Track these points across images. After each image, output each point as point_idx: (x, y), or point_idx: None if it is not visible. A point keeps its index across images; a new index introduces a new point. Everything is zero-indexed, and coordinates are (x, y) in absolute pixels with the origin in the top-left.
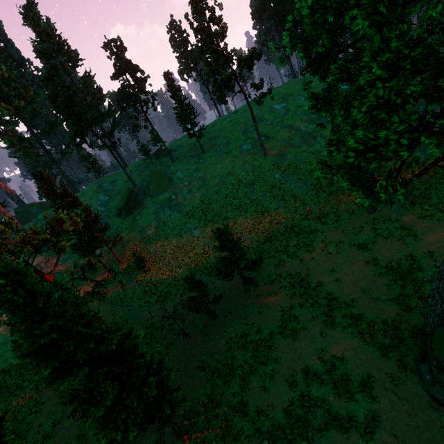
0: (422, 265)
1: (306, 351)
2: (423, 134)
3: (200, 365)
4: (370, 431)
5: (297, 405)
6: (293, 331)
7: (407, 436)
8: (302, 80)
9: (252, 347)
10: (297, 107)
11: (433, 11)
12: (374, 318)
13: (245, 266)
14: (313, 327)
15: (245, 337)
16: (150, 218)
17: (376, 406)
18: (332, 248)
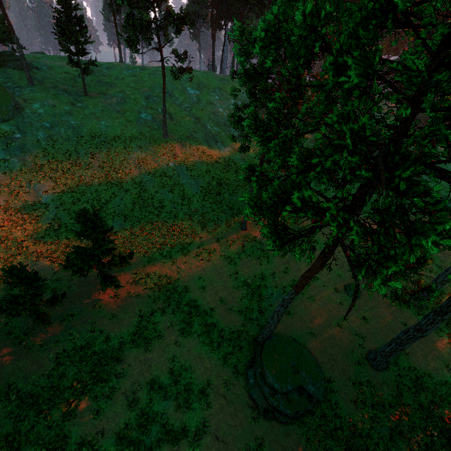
0: (268, 284)
1: (157, 362)
2: (352, 218)
3: (1, 393)
4: (199, 438)
5: (133, 426)
6: (148, 340)
7: (226, 436)
8: (220, 79)
9: (92, 361)
10: (209, 102)
11: (404, 111)
12: (225, 327)
13: (110, 262)
14: (169, 335)
15: (86, 348)
16: None
17: (208, 412)
18: (205, 255)
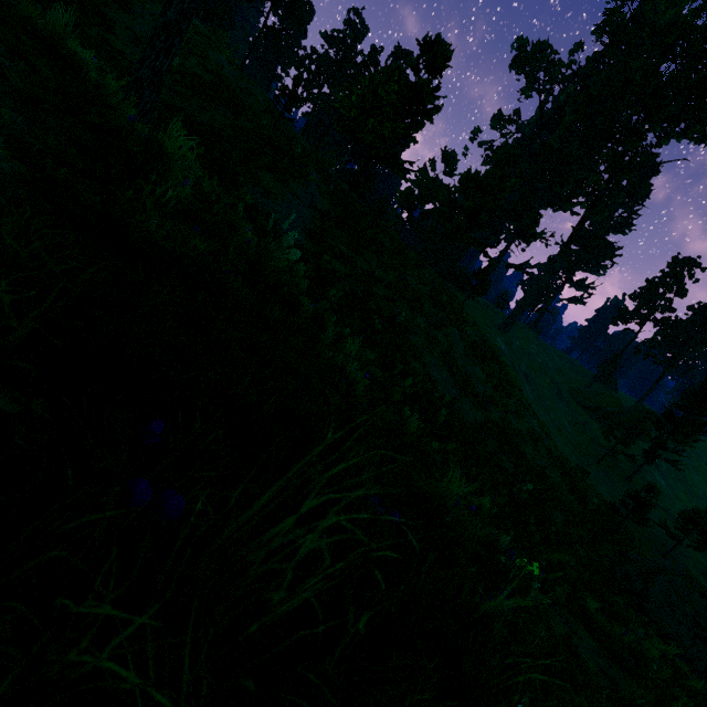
0: None
1: None
2: None
3: None
4: None
5: None
6: None
7: None
8: None
9: None
10: None
11: None
12: None
13: None
14: None
15: None
16: (639, 458)
17: None
18: None
